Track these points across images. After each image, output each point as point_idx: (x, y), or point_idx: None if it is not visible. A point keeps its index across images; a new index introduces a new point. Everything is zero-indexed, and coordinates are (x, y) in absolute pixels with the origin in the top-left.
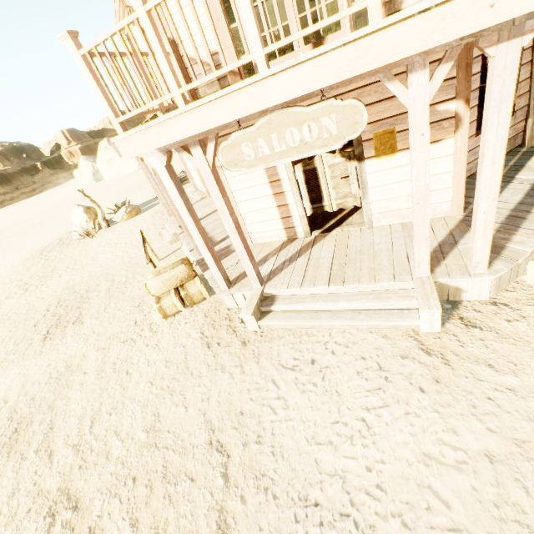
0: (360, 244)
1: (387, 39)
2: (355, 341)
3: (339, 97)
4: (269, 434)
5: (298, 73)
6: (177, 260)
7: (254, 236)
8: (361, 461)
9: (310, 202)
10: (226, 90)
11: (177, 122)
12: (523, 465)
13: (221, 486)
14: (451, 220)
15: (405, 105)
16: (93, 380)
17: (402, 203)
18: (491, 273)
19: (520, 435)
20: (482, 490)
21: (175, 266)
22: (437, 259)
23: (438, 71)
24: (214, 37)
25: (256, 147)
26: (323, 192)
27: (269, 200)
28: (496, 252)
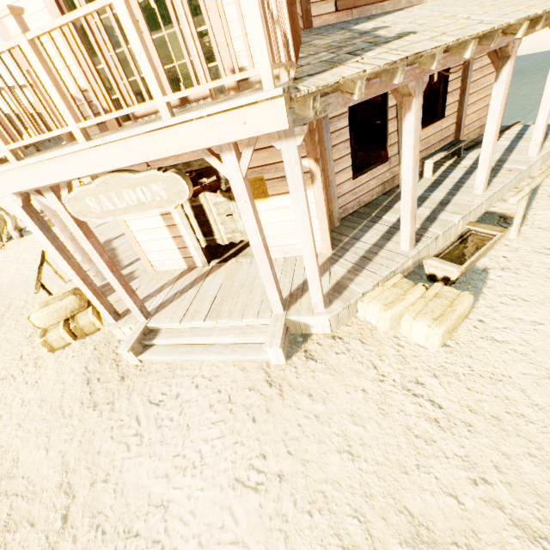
0: (245, 277)
1: (176, 134)
2: (219, 374)
3: None
4: (117, 471)
5: (111, 150)
6: (69, 290)
7: (155, 264)
8: (186, 491)
9: (203, 235)
10: (48, 155)
11: (10, 175)
12: (301, 481)
13: (58, 528)
14: (322, 258)
15: (227, 177)
16: None
17: (282, 240)
18: (328, 312)
19: (308, 456)
20: (266, 506)
21: (65, 297)
22: (297, 296)
23: (244, 154)
24: (29, 107)
25: (100, 202)
26: (213, 226)
27: (164, 231)
28: (339, 292)
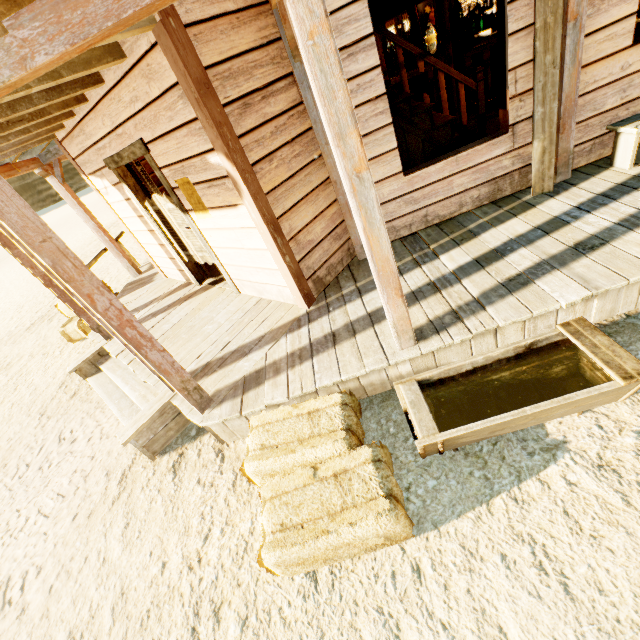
0: (205, 315)
1: None
2: (110, 435)
3: (123, 127)
4: None
5: None
6: None
7: (163, 270)
8: None
9: (180, 247)
10: None
11: None
12: (23, 636)
13: None
14: (290, 314)
15: None
16: (3, 384)
17: (249, 274)
18: (203, 417)
19: (53, 609)
20: None
21: None
22: (208, 371)
23: None
24: None
25: None
26: (182, 239)
27: (150, 236)
28: (247, 388)
